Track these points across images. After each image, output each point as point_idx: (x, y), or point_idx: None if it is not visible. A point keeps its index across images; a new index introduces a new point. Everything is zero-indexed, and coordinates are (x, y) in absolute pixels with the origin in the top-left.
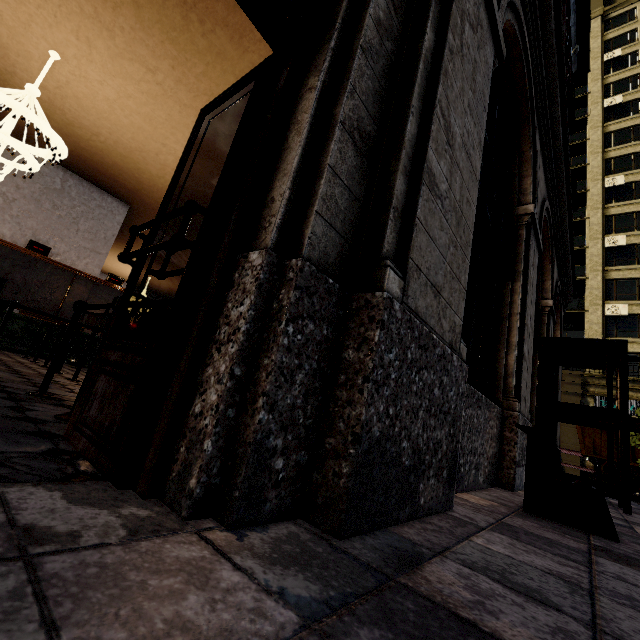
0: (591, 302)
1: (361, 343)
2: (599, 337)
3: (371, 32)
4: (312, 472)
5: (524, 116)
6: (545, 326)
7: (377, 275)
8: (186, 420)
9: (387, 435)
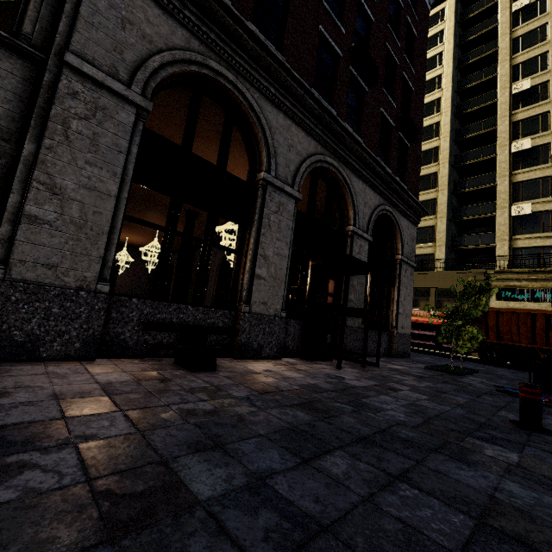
0: (499, 206)
1: None
2: (506, 236)
3: None
4: None
5: (246, 111)
6: (348, 246)
7: None
8: None
9: None
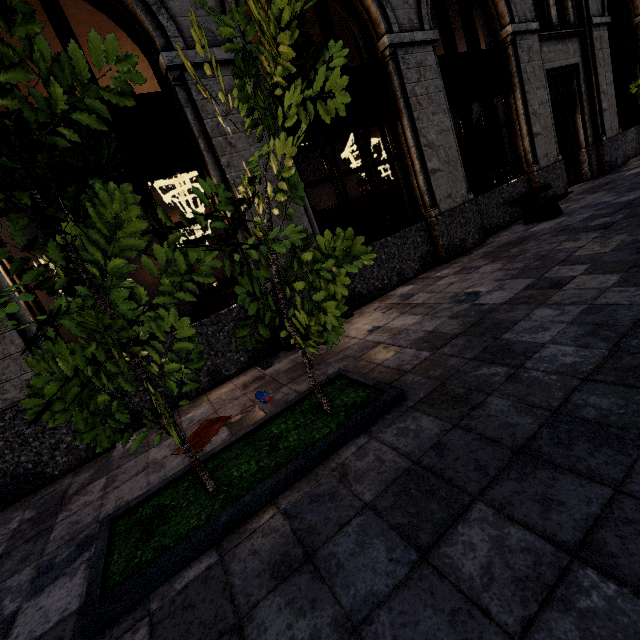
0: None
1: (602, 151)
2: None
3: (584, 97)
4: (600, 171)
5: None
6: None
7: (601, 139)
8: (582, 174)
9: (610, 160)
